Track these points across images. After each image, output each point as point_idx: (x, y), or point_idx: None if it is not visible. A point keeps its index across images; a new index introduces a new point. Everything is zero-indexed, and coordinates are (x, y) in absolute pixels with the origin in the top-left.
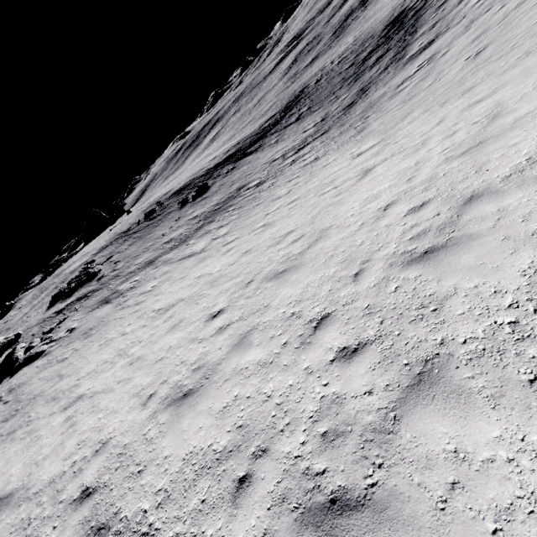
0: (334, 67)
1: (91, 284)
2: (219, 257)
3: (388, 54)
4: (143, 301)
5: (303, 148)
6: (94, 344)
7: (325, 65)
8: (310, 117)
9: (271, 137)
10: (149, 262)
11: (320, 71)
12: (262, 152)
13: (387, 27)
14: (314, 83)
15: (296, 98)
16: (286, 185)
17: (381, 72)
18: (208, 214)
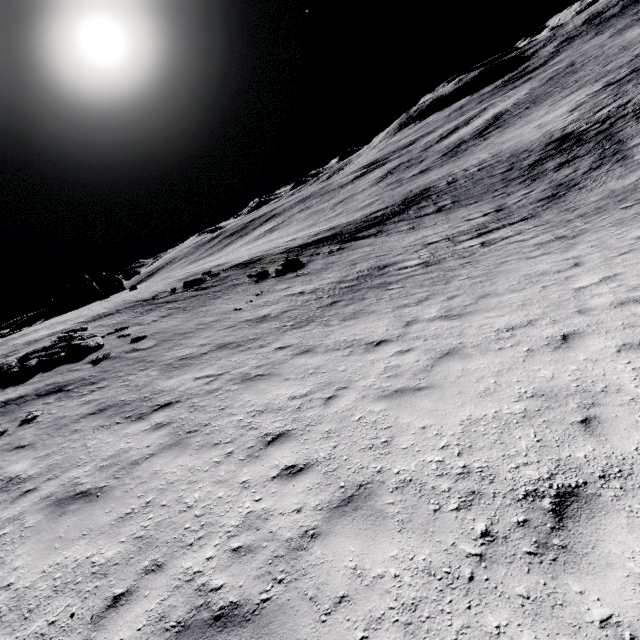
0: (474, 172)
1: (75, 368)
2: (543, 351)
3: (584, 159)
4: (296, 437)
5: (491, 232)
6: (122, 601)
7: (454, 172)
8: (464, 208)
9: (396, 224)
10: (230, 345)
11: (447, 176)
12: (389, 236)
13: (551, 143)
14: (445, 184)
15: (420, 195)
16: (534, 261)
17: (587, 171)
18: (333, 291)
